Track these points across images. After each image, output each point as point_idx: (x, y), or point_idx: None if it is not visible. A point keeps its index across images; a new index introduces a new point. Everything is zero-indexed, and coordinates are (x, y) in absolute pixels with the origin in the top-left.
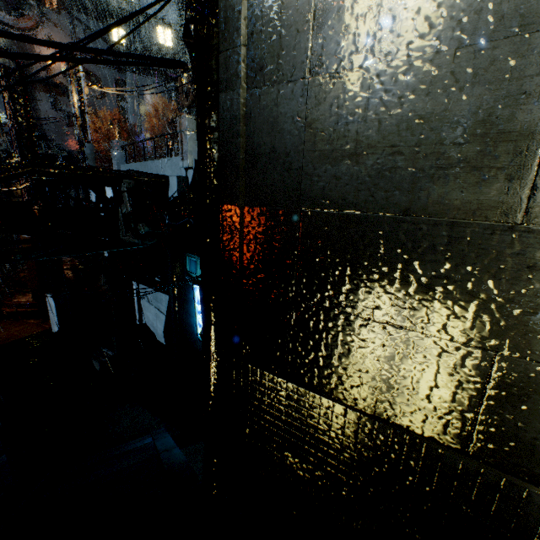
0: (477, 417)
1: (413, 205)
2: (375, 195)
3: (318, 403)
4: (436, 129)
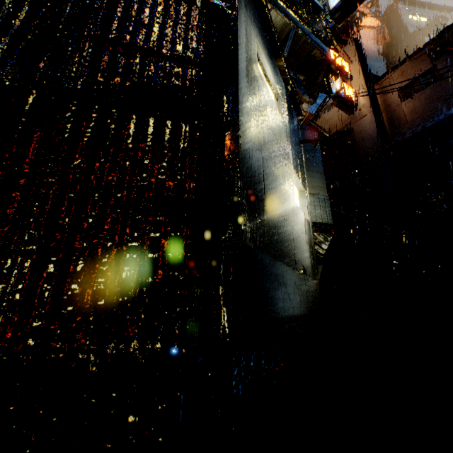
0: (294, 253)
1: (279, 176)
2: (274, 166)
3: (279, 267)
4: (278, 157)
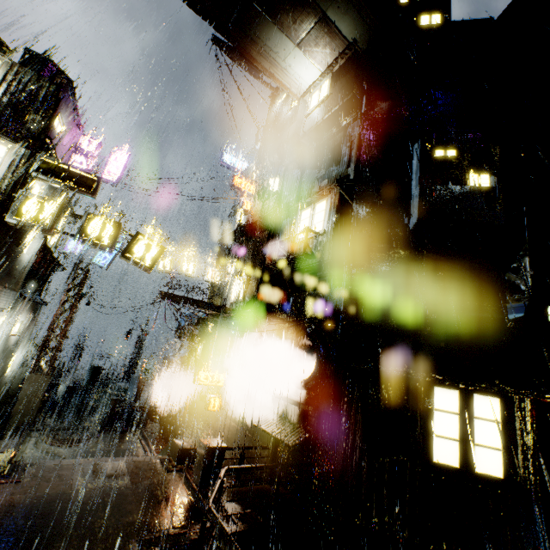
0: None
1: None
2: None
3: None
4: None
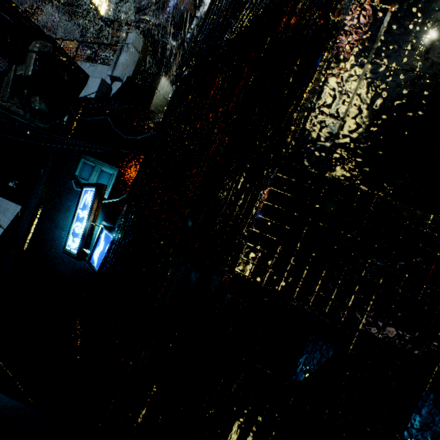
0: None
1: None
2: None
3: None
4: None
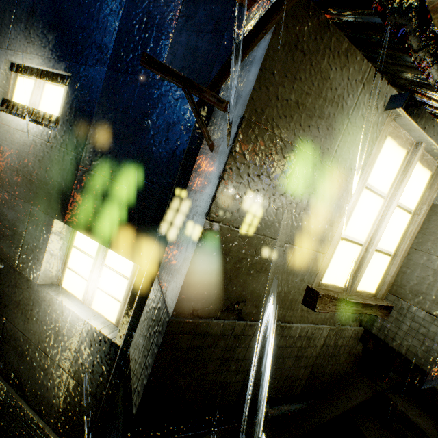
0: None
1: None
2: None
3: None
4: (5, 220)
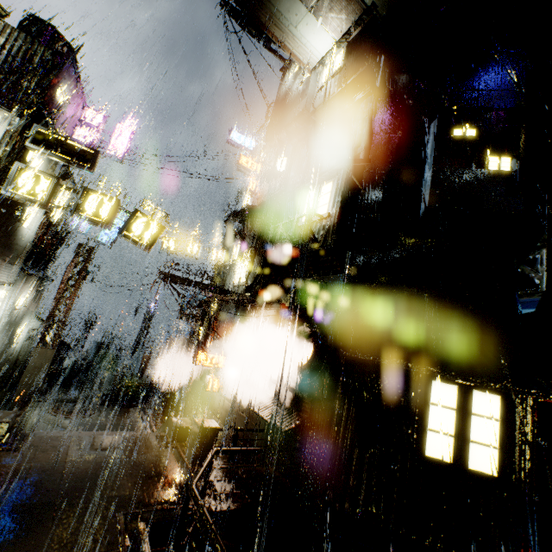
0: None
1: None
2: None
3: None
4: None
